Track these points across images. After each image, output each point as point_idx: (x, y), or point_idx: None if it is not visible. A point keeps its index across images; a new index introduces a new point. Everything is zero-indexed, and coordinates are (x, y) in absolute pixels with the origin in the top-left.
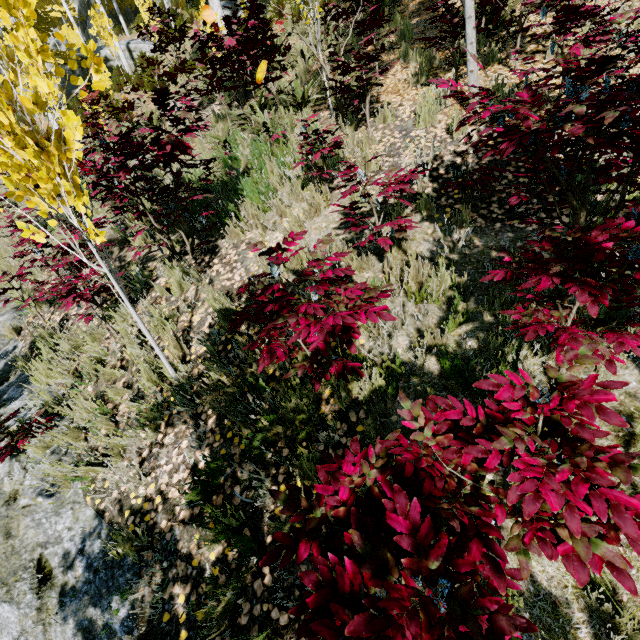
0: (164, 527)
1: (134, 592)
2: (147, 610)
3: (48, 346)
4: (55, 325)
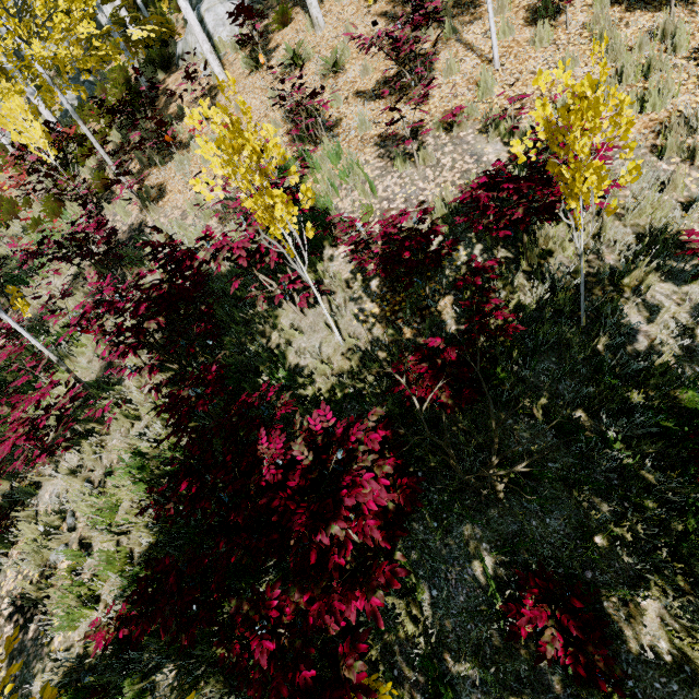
0: None
1: None
2: None
3: None
4: None
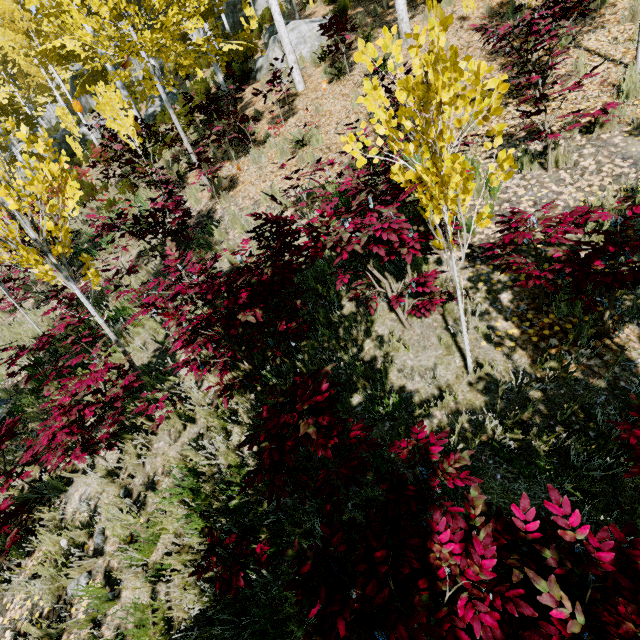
0: (22, 387)
1: (5, 407)
2: (8, 410)
3: (1, 332)
4: (5, 321)
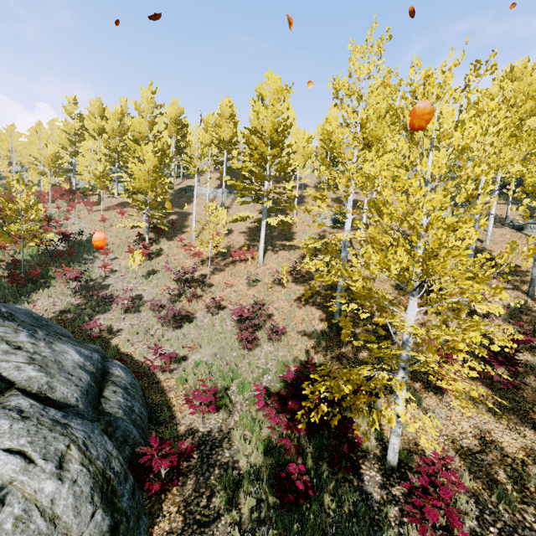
0: None
1: None
2: None
3: None
4: None
